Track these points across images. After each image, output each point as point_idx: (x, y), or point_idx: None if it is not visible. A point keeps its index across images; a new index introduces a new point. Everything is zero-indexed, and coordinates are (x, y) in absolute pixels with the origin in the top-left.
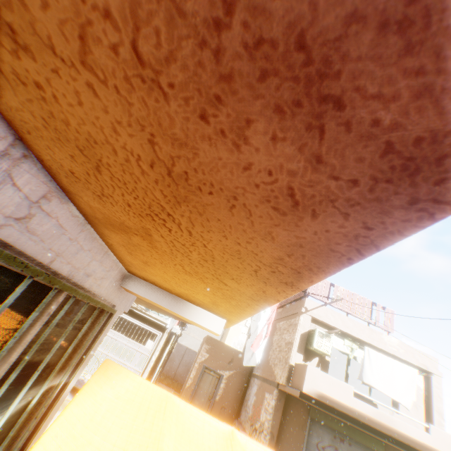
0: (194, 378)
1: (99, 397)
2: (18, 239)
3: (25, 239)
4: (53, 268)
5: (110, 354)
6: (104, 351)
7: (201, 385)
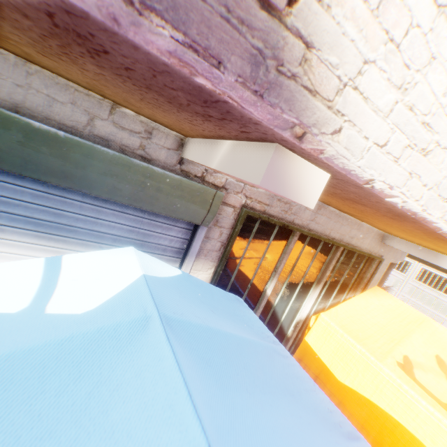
0: None
1: (369, 301)
2: (314, 227)
3: (316, 227)
4: (330, 236)
5: (418, 302)
6: (410, 298)
7: None
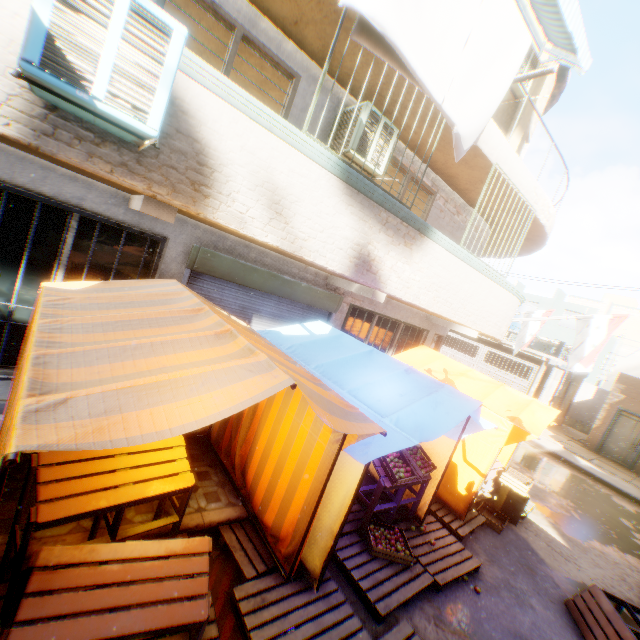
0: (601, 419)
1: (417, 351)
2: (386, 312)
3: (387, 312)
4: (395, 317)
5: None
6: None
7: (616, 429)
